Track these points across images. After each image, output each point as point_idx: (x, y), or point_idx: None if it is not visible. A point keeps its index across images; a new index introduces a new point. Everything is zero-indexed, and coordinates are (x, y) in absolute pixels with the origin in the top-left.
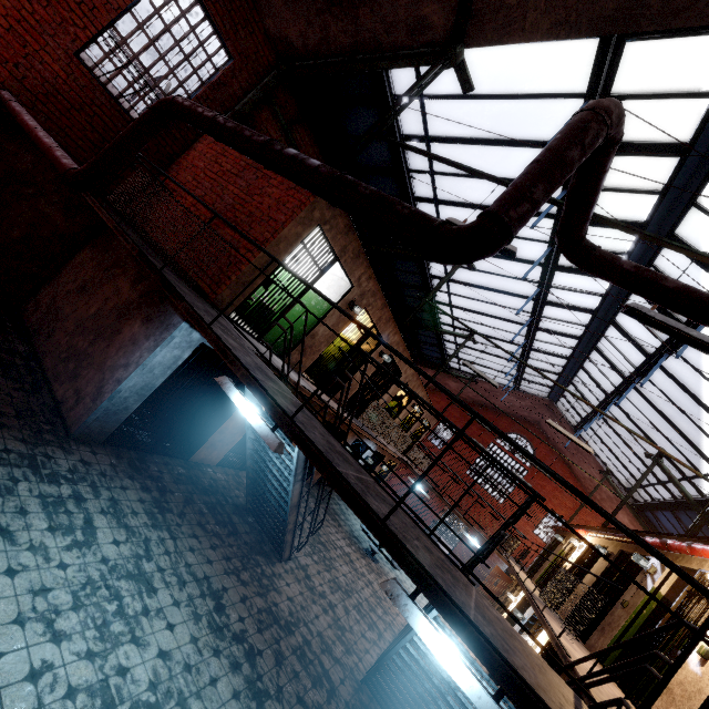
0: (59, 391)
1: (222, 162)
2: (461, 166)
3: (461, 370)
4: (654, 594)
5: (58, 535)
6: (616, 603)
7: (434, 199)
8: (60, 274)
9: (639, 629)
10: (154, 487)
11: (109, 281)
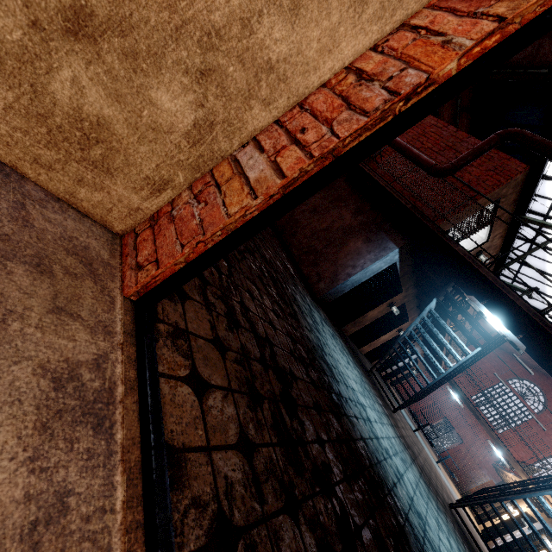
0: (304, 271)
1: (423, 141)
2: None
3: None
4: None
5: (342, 354)
6: None
7: None
8: None
9: None
10: (343, 341)
11: (334, 210)
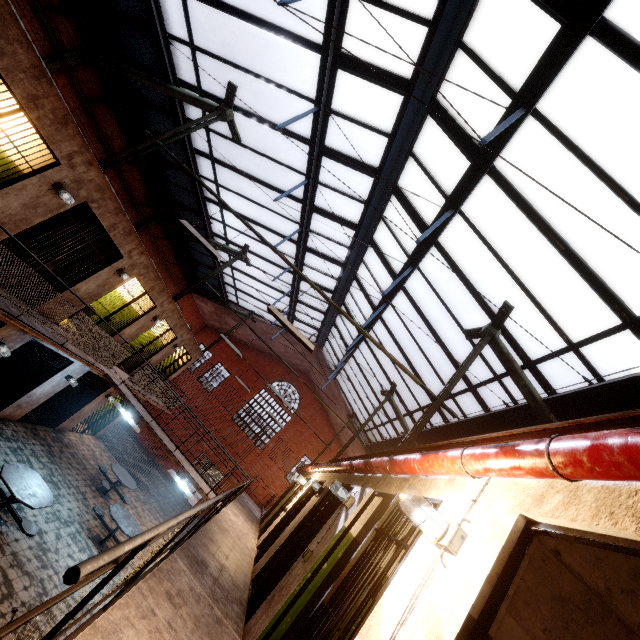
0: None
1: None
2: None
3: (240, 305)
4: (342, 537)
5: None
6: (302, 554)
7: None
8: None
9: (315, 594)
10: None
11: None
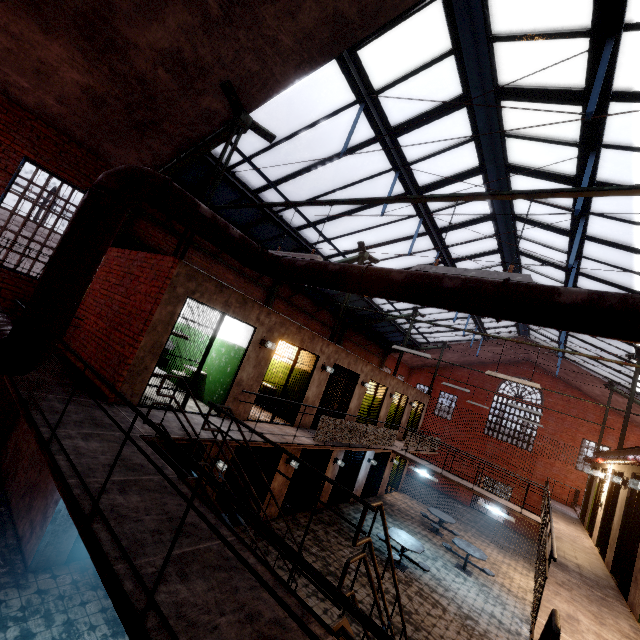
0: (20, 527)
1: (109, 278)
2: (267, 205)
3: (431, 342)
4: None
5: None
6: (639, 541)
7: (310, 224)
8: (20, 418)
9: None
10: None
11: None
